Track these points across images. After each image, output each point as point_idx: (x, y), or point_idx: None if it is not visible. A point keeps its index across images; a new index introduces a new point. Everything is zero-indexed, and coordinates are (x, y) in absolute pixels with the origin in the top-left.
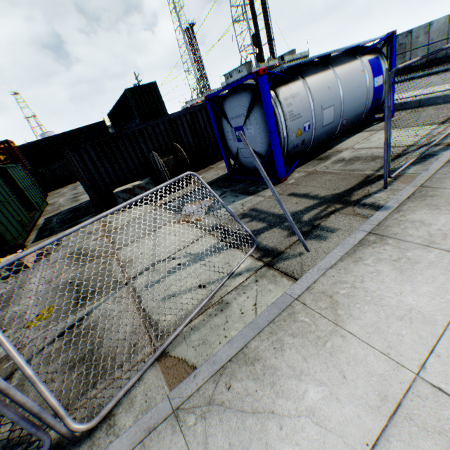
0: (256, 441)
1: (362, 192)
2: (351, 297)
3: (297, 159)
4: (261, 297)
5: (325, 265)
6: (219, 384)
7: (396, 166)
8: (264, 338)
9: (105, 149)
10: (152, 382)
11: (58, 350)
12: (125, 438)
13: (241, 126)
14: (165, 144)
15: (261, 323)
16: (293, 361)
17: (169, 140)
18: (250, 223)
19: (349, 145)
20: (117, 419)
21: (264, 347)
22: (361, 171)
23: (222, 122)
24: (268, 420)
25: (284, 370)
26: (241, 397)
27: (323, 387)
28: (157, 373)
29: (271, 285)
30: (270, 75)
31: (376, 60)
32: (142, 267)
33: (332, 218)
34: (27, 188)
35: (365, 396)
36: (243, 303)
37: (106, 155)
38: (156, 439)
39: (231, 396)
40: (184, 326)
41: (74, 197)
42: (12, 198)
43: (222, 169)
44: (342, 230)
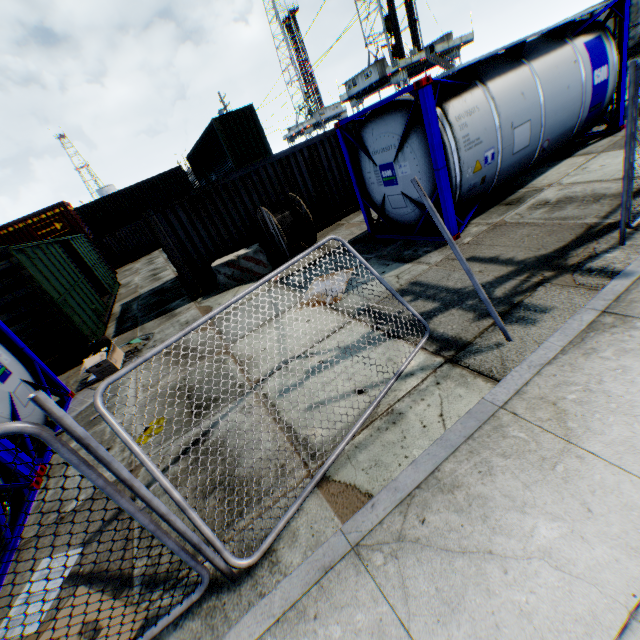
0: (473, 587)
1: (583, 251)
2: (586, 404)
3: (474, 206)
4: (449, 404)
5: (539, 360)
6: (409, 517)
7: (637, 209)
8: (461, 459)
9: (197, 208)
10: (316, 513)
11: (183, 472)
12: (296, 578)
13: (390, 163)
14: (276, 195)
15: (454, 440)
16: (509, 489)
17: (280, 189)
18: (414, 303)
19: (552, 179)
20: (280, 555)
21: (463, 471)
22: (577, 219)
23: (360, 159)
24: (486, 561)
25: (498, 501)
26: (442, 533)
27: (559, 522)
28: (321, 501)
29: (461, 388)
30: (435, 85)
31: (597, 42)
32: (269, 367)
33: (541, 292)
34: (95, 266)
35: (624, 535)
36: (423, 413)
37: (199, 216)
38: (337, 580)
39: (428, 531)
40: (346, 443)
41: (152, 275)
42: (81, 280)
43: (357, 226)
44: (558, 309)
